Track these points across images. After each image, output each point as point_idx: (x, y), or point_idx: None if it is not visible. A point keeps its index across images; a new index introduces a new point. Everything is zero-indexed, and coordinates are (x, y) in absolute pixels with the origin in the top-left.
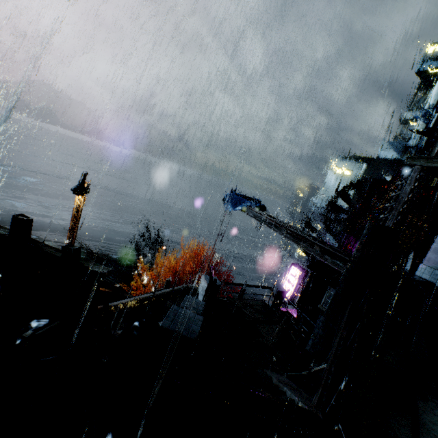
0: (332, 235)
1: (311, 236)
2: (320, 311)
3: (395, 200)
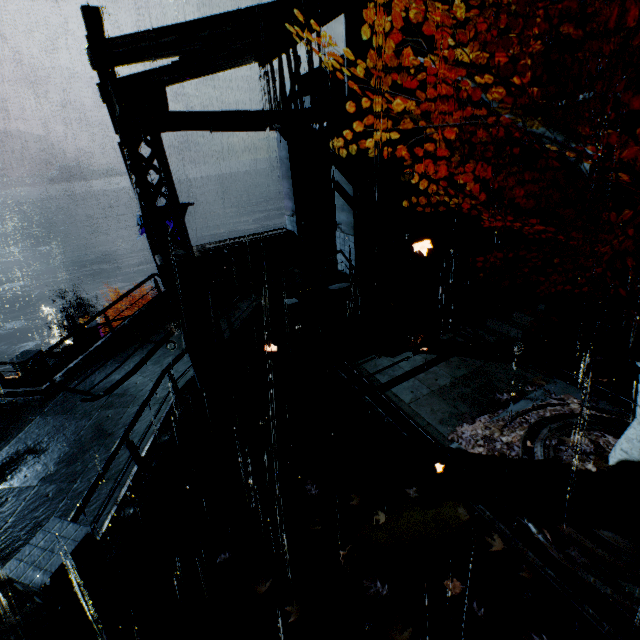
0: None
1: None
2: None
3: None
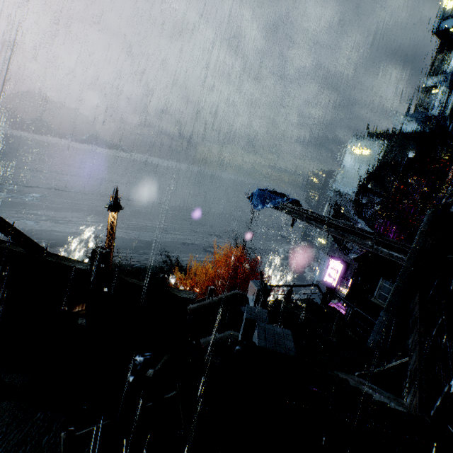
0: (365, 222)
1: (357, 228)
2: (373, 304)
3: None
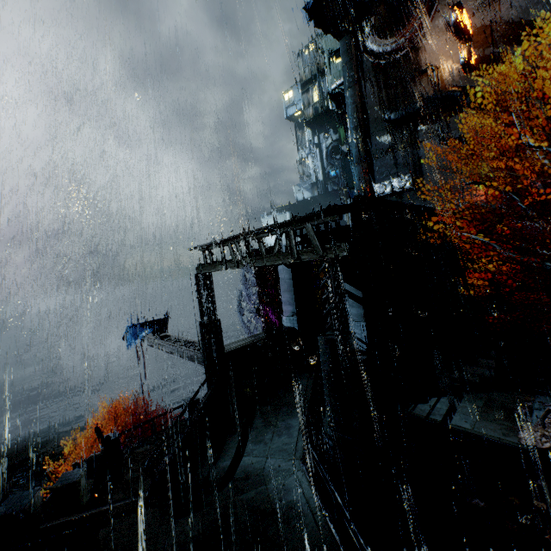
0: (257, 310)
1: (192, 342)
2: None
3: (208, 297)
